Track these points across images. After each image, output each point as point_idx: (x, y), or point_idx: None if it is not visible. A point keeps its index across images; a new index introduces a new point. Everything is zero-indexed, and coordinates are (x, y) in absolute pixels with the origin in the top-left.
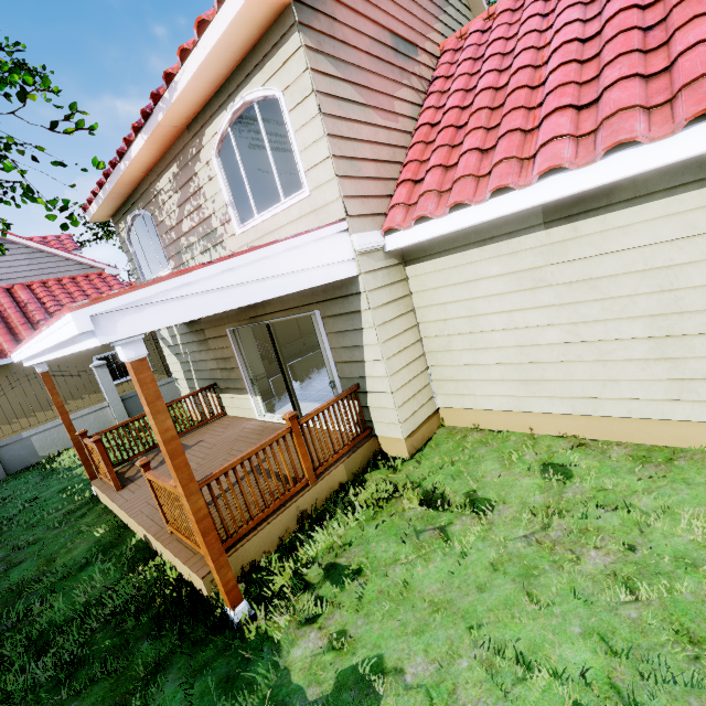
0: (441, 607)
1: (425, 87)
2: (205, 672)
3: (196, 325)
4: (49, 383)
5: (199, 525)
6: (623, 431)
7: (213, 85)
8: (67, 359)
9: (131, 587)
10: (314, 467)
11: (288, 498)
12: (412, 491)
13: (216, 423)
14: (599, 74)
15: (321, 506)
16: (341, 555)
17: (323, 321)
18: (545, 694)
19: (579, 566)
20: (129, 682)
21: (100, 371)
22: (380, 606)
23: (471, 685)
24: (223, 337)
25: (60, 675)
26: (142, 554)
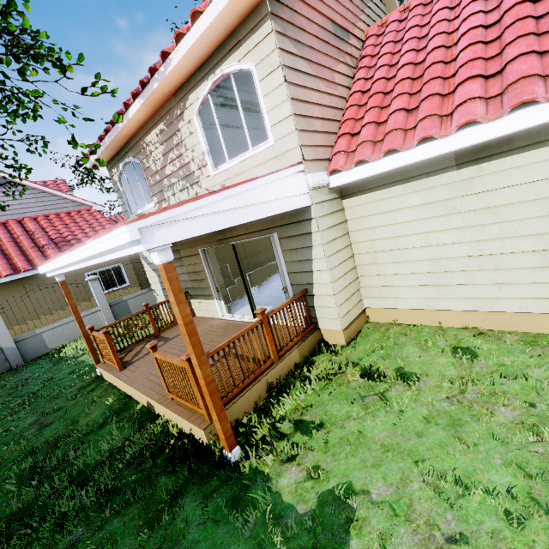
0: (391, 448)
1: (354, 64)
2: (214, 496)
3: (173, 247)
4: (65, 289)
5: (207, 388)
6: (514, 323)
7: (198, 61)
8: (66, 274)
9: (144, 438)
10: (277, 350)
11: (260, 372)
12: (352, 368)
13: None
14: (501, 52)
15: (282, 380)
16: (305, 414)
17: (280, 241)
18: (481, 505)
19: (494, 418)
20: (156, 504)
21: (94, 283)
22: (342, 448)
23: (423, 500)
24: (195, 255)
25: (101, 500)
26: (149, 415)
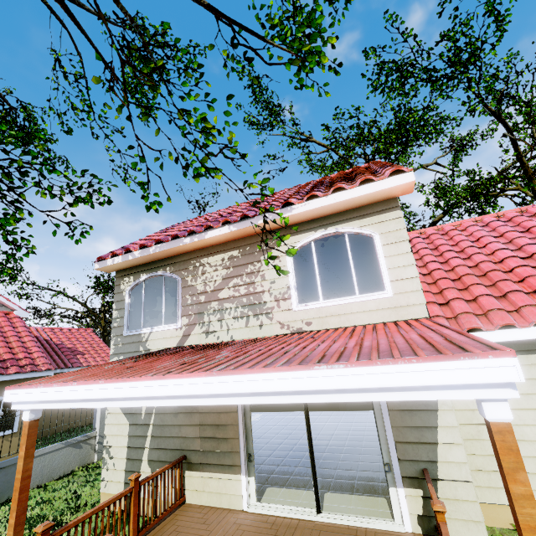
0: None
1: None
2: None
3: None
4: (31, 437)
5: None
6: None
7: (312, 217)
8: None
9: None
10: None
11: None
12: None
13: (180, 514)
14: None
15: None
16: None
17: None
18: None
19: None
20: None
21: None
22: None
23: None
24: None
25: None
26: None
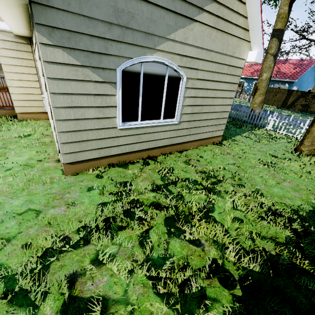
0: None
1: None
2: None
3: None
4: None
5: None
6: None
7: None
8: None
9: None
10: None
11: None
12: None
13: None
14: None
15: None
16: None
17: None
18: None
19: None
20: None
21: None
22: None
23: None
24: None
25: None
26: None
